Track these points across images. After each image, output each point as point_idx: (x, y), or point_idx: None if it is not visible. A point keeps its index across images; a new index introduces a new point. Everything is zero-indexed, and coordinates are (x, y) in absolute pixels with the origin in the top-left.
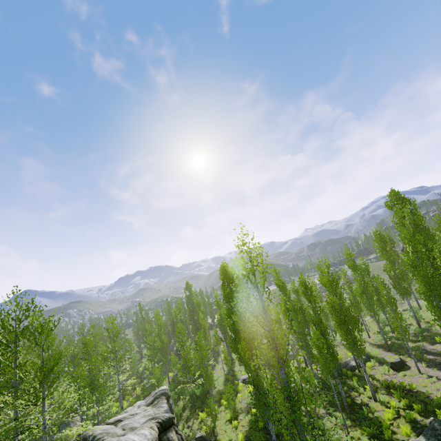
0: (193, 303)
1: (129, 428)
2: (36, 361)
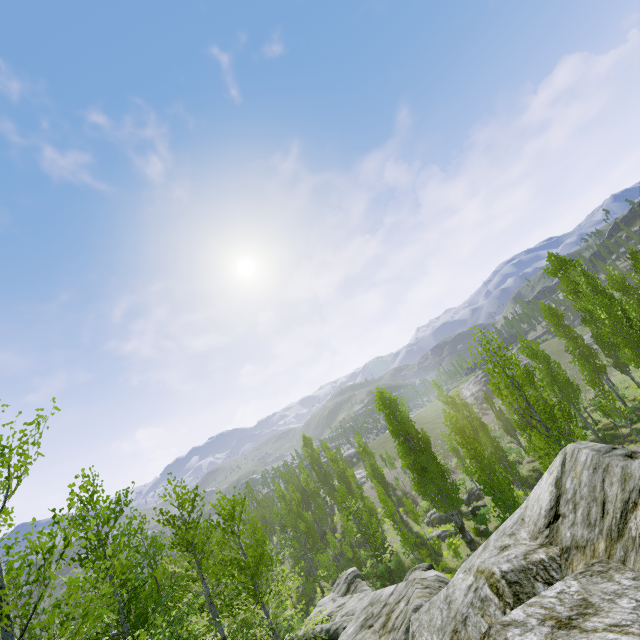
0: (320, 463)
1: None
2: (234, 555)
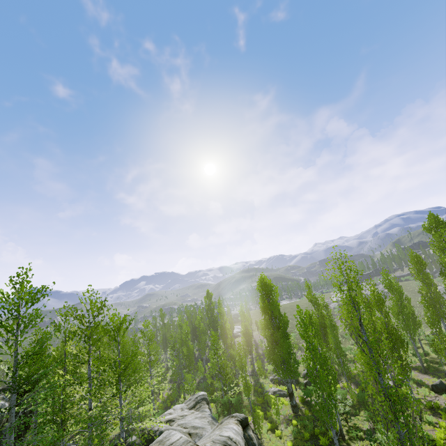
0: (213, 312)
1: (192, 427)
2: (112, 356)
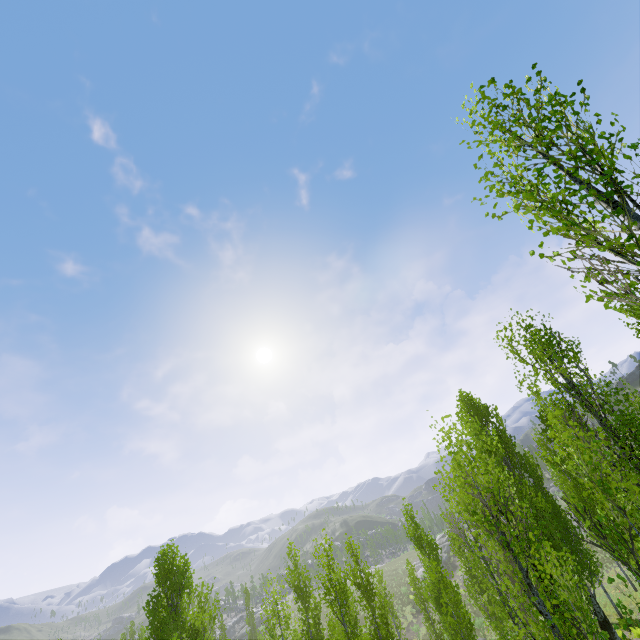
0: None
1: None
2: None
